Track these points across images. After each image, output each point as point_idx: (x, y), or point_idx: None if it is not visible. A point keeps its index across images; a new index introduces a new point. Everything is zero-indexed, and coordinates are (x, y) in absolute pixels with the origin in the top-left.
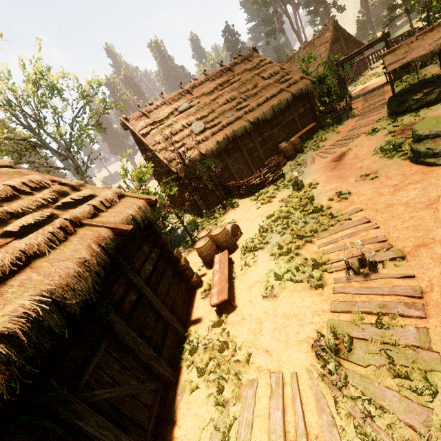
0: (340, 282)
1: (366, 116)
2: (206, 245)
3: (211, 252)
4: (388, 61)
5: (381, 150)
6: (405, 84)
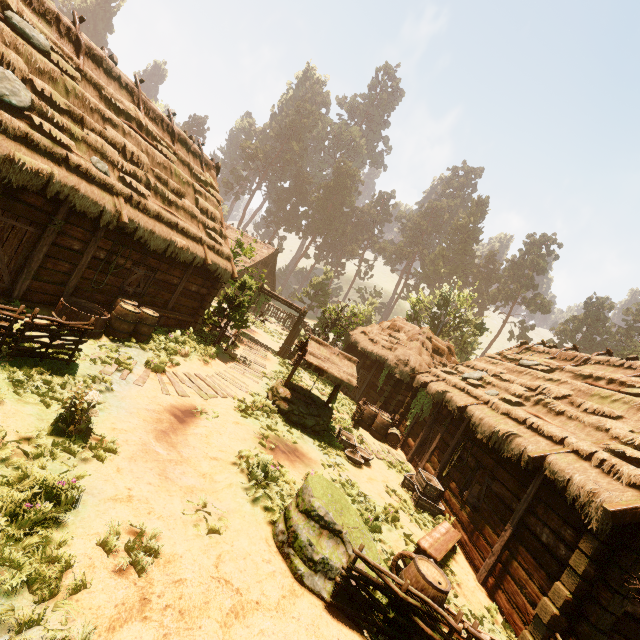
0: None
1: (244, 372)
2: None
3: None
4: (312, 348)
5: (247, 465)
6: (286, 369)
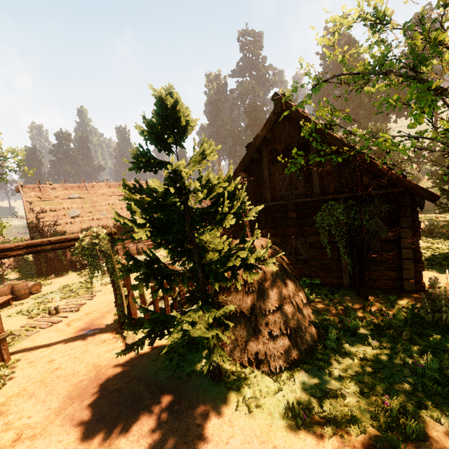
0: (42, 317)
1: None
2: (1, 288)
3: (2, 294)
4: None
5: None
6: None
